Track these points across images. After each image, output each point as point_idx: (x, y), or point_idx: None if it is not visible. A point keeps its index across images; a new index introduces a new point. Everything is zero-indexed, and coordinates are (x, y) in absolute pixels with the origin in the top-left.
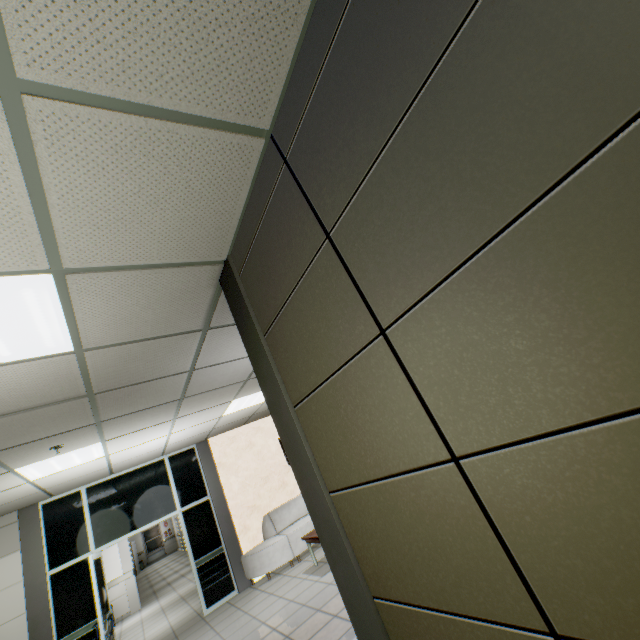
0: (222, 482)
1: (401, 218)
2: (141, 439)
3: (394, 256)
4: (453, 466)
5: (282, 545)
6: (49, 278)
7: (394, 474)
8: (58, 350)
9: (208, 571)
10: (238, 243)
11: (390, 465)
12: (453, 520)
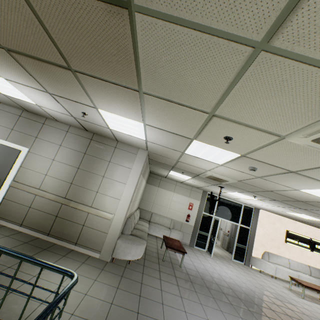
0: (256, 227)
1: None
2: (259, 202)
3: None
4: None
5: (272, 268)
6: None
7: None
8: None
9: (238, 249)
10: None
11: None
12: None
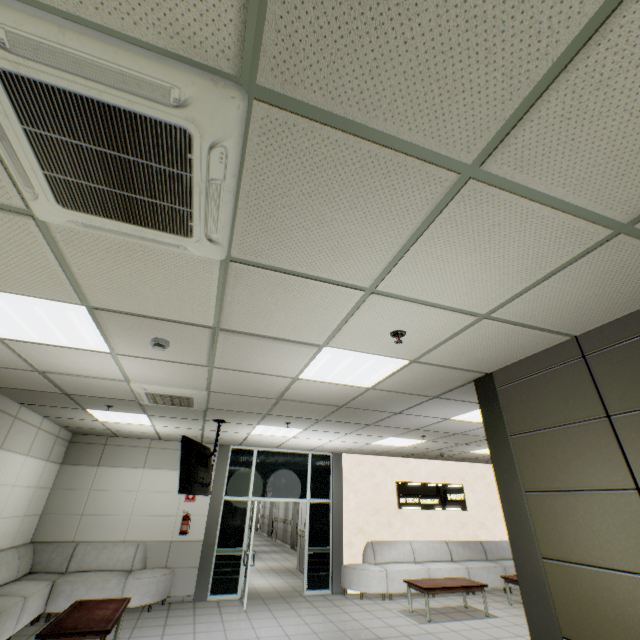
0: (343, 494)
1: None
2: (318, 436)
3: None
4: None
5: (380, 576)
6: (406, 362)
7: (616, 569)
8: (363, 385)
9: (314, 560)
10: (507, 369)
11: (614, 563)
12: None
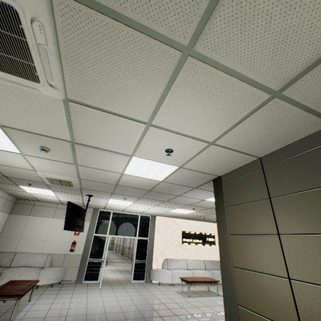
0: (155, 235)
1: (298, 211)
2: (141, 206)
3: (291, 218)
4: (287, 280)
5: (169, 275)
6: (177, 167)
7: (264, 273)
8: (158, 179)
9: (138, 266)
10: (228, 174)
11: (264, 270)
12: (281, 294)
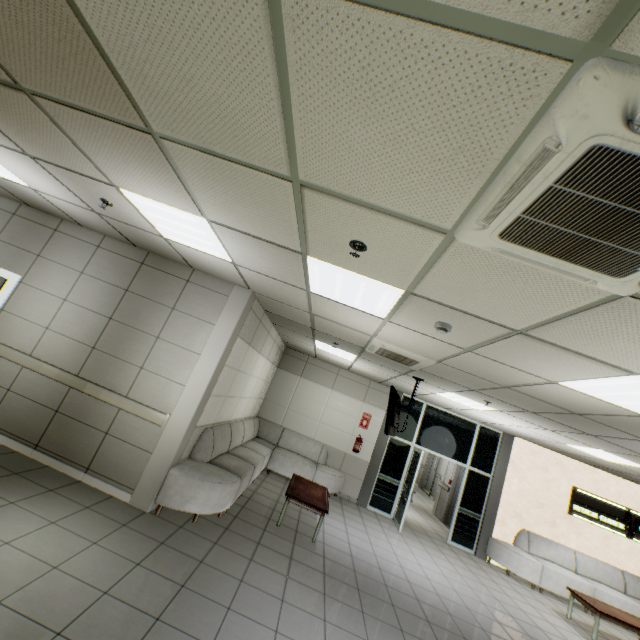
0: (505, 475)
1: None
2: (505, 418)
3: None
4: None
5: (534, 567)
6: None
7: None
8: (639, 412)
9: (463, 520)
10: None
11: None
12: None
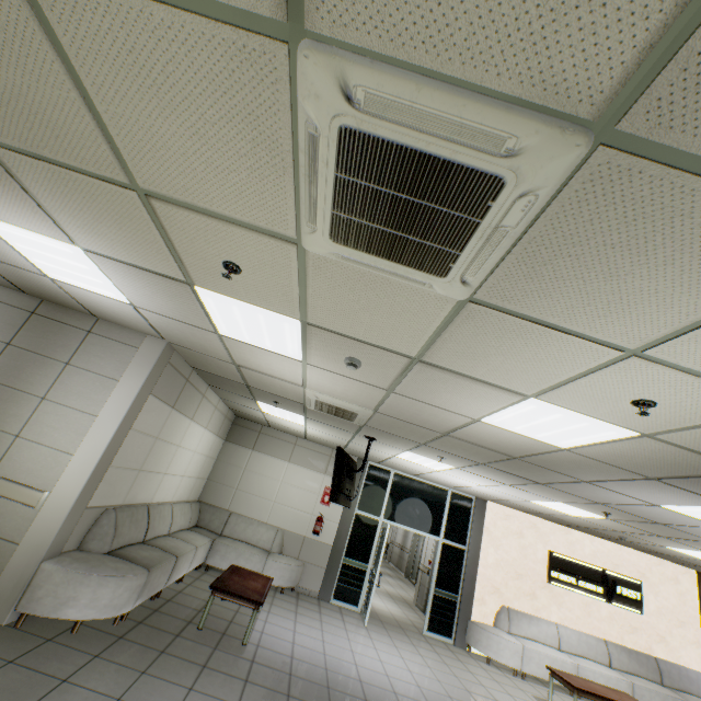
0: (481, 545)
1: None
2: (467, 477)
3: None
4: None
5: (514, 649)
6: (634, 434)
7: None
8: (557, 444)
9: (439, 604)
10: None
11: None
12: None
